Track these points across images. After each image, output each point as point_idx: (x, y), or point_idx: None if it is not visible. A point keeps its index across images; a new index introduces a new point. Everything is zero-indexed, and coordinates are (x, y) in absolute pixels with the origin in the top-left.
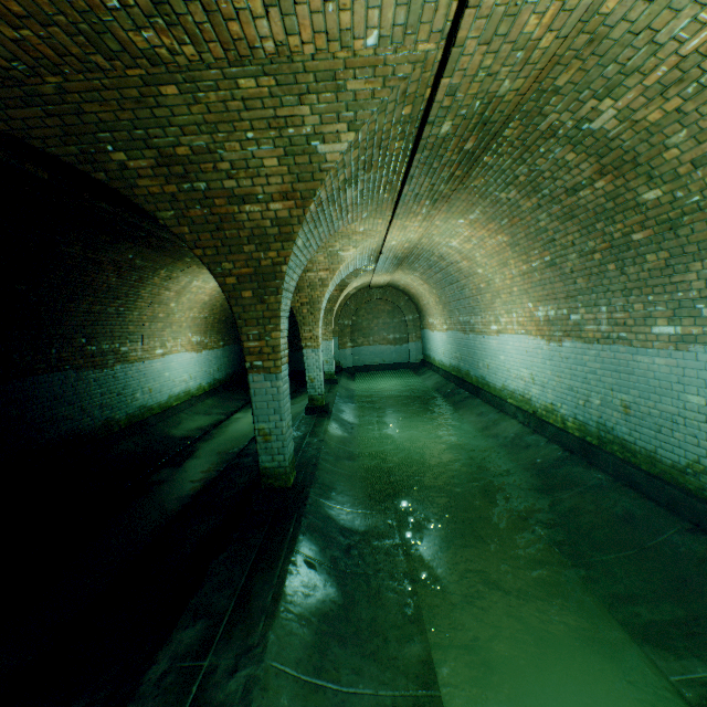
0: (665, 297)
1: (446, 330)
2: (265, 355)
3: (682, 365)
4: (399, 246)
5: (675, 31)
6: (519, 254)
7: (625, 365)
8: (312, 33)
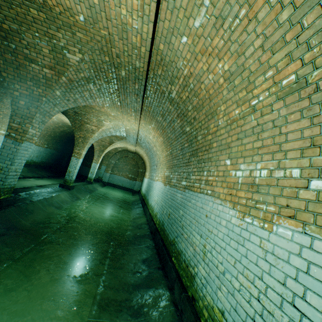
0: (187, 170)
1: (148, 178)
2: (19, 132)
3: (183, 197)
4: (131, 131)
5: (180, 65)
6: (165, 147)
7: (174, 196)
8: (56, 3)
